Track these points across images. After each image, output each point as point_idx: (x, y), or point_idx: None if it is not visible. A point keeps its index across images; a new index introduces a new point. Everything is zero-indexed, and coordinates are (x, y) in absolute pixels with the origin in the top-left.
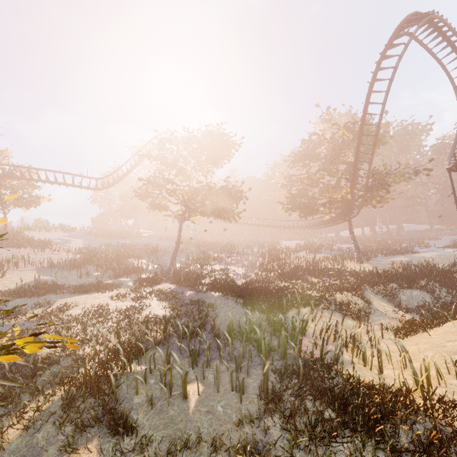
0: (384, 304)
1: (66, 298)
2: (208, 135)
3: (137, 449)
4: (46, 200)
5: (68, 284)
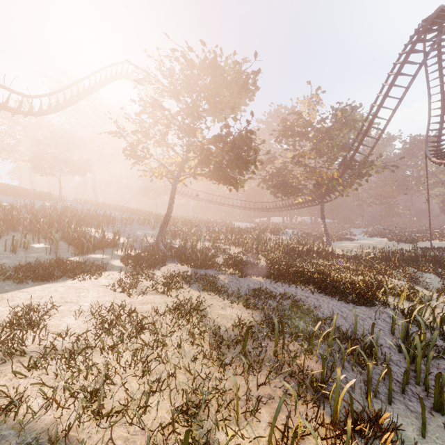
0: (418, 288)
1: (10, 292)
2: (233, 68)
3: None
4: None
5: None
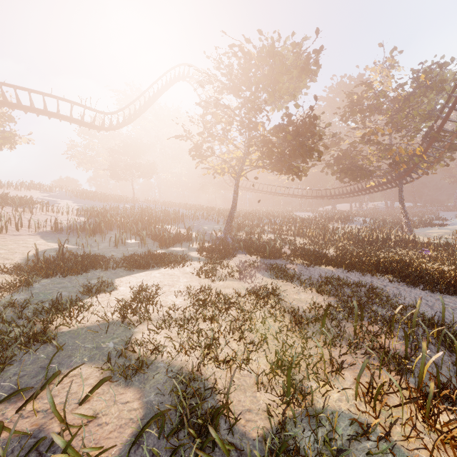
0: None
1: (125, 277)
2: (291, 51)
3: None
4: (24, 141)
5: (105, 255)
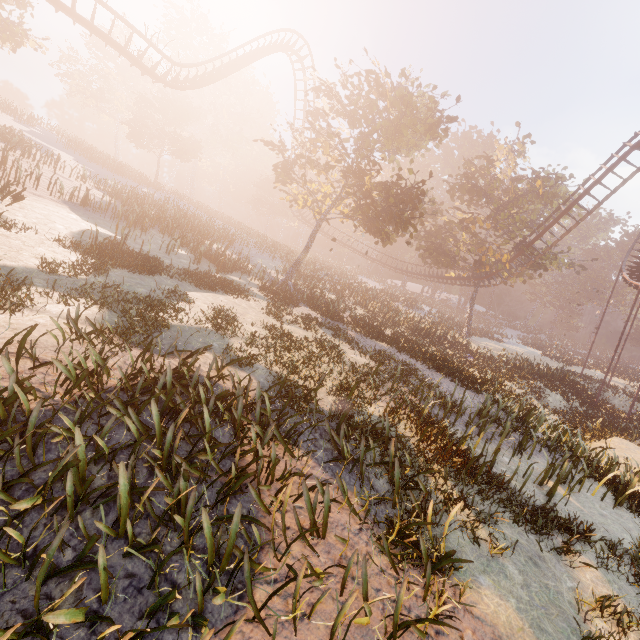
0: (536, 402)
1: (195, 292)
2: (427, 104)
3: (606, 553)
4: (32, 44)
5: (161, 260)
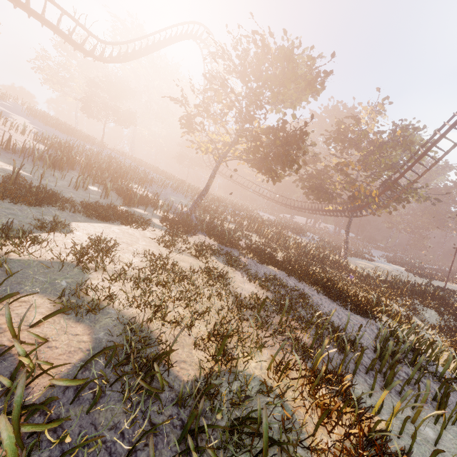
0: (415, 318)
1: (82, 223)
2: (306, 62)
3: None
4: None
5: (63, 194)
